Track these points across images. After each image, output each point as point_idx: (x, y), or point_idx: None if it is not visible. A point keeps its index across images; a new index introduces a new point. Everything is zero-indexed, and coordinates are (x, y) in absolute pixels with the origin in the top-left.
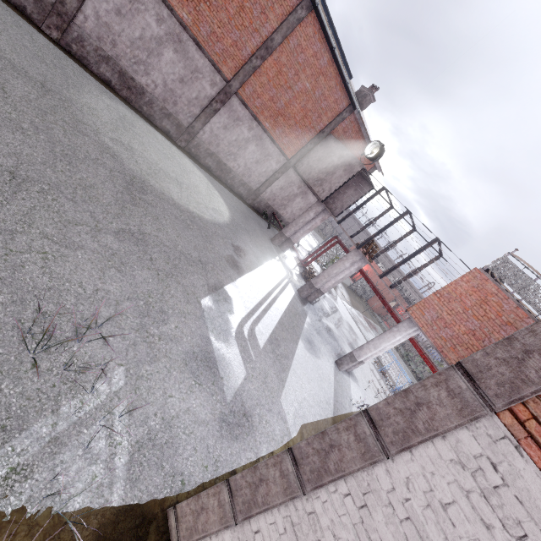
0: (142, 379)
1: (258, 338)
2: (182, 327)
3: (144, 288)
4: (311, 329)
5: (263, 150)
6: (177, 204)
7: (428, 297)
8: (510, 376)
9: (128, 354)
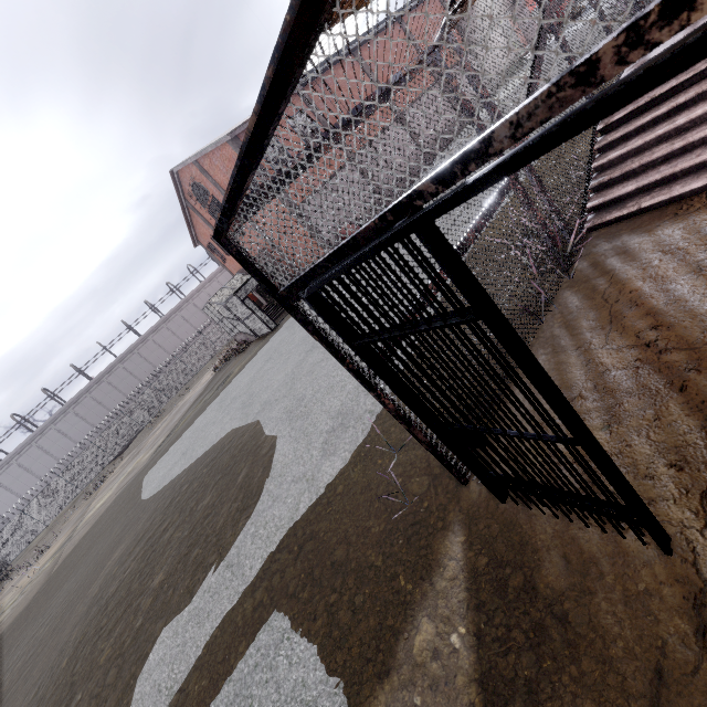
0: None
1: None
2: None
3: None
4: None
5: None
6: None
7: None
8: None
9: None
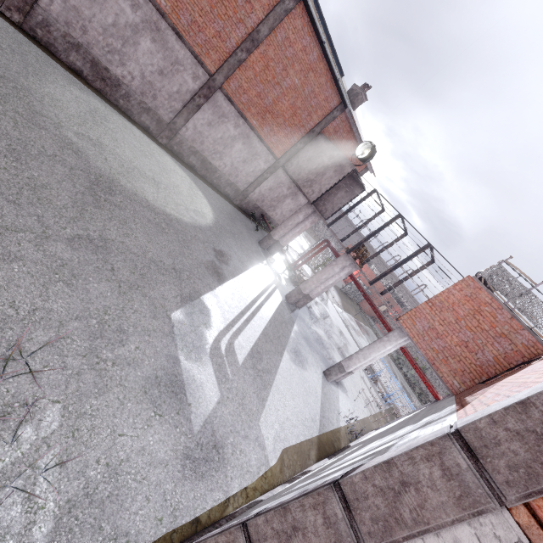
0: (84, 418)
1: (237, 353)
2: (144, 347)
3: (100, 304)
4: (298, 337)
5: (250, 148)
6: (152, 206)
7: (419, 305)
8: (527, 457)
9: (68, 387)
